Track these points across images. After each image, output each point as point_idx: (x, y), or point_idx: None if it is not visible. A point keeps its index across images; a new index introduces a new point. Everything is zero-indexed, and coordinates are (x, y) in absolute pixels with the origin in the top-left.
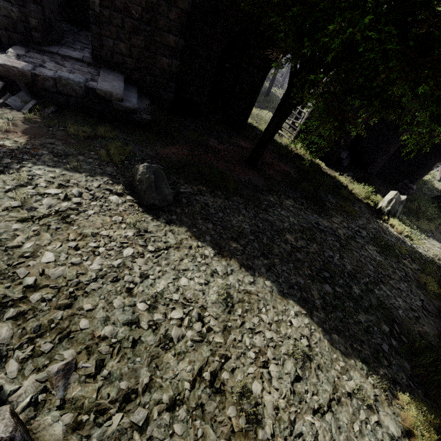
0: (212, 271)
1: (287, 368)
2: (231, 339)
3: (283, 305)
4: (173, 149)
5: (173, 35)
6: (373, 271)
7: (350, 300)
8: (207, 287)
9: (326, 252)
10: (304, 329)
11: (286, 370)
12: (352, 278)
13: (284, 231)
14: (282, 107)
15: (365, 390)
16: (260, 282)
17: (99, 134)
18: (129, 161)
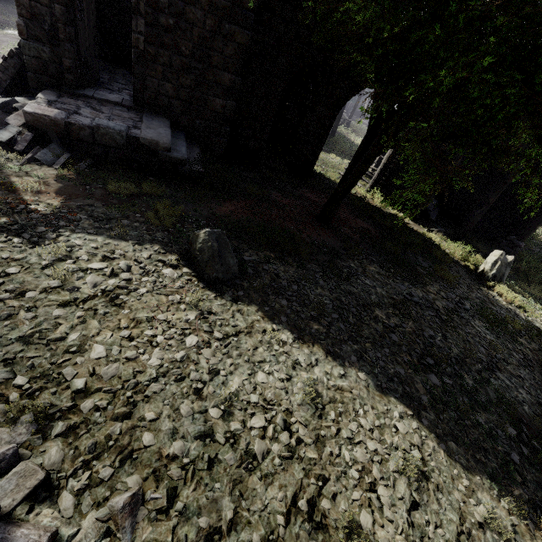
0: (293, 362)
1: (400, 491)
2: (326, 453)
3: (383, 404)
4: (230, 207)
5: (229, 73)
6: (485, 355)
7: (463, 395)
8: (289, 384)
9: (425, 331)
10: (414, 436)
11: (400, 494)
12: (461, 365)
13: (372, 305)
14: (362, 154)
15: (500, 518)
16: (352, 374)
17: (144, 191)
18: (182, 224)
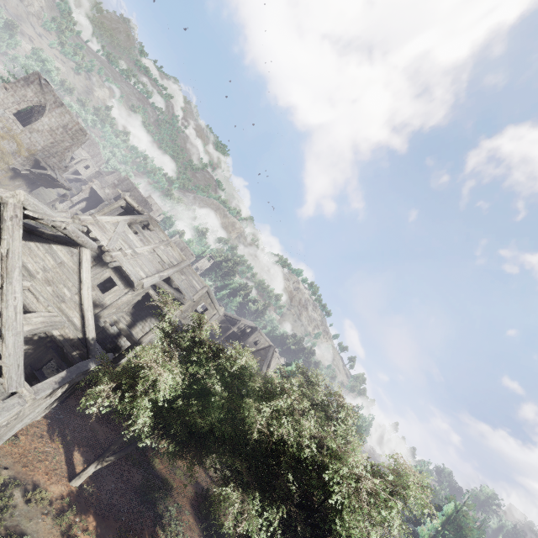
0: None
1: None
2: None
3: None
4: None
5: None
6: None
7: None
8: None
9: None
10: None
11: None
12: None
13: None
14: None
15: None
16: None
17: None
18: None
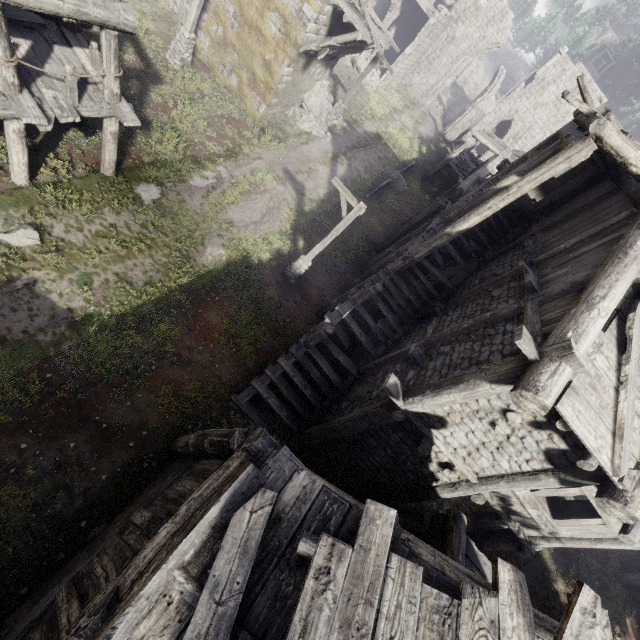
0: None
1: None
2: None
3: None
4: None
5: None
6: None
7: None
8: None
9: None
10: None
11: None
12: None
13: None
14: None
15: None
16: None
17: None
18: None
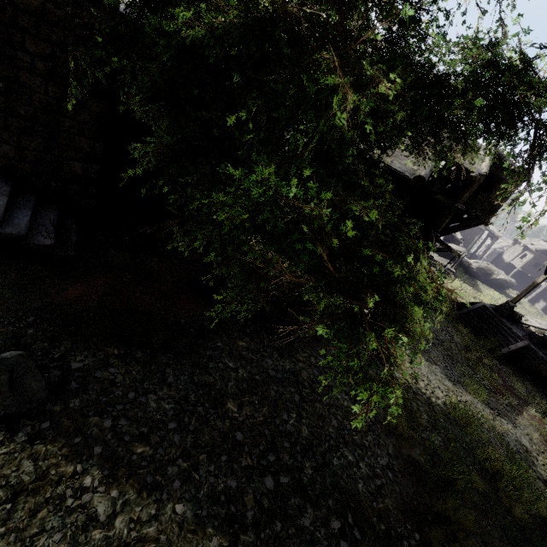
0: (88, 518)
1: None
2: None
3: (195, 543)
4: (81, 288)
5: (87, 138)
6: (337, 428)
7: (297, 492)
8: None
9: (279, 416)
10: None
11: None
12: (307, 450)
13: (226, 396)
14: None
15: None
16: (168, 509)
17: None
18: None
